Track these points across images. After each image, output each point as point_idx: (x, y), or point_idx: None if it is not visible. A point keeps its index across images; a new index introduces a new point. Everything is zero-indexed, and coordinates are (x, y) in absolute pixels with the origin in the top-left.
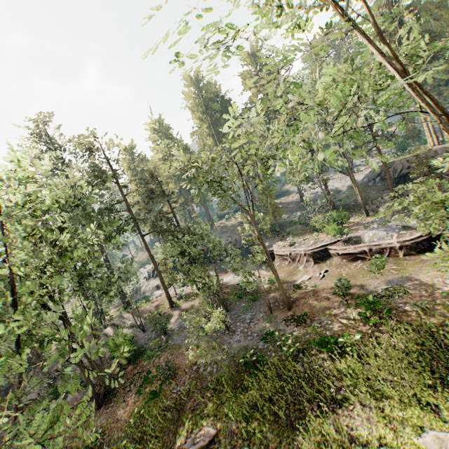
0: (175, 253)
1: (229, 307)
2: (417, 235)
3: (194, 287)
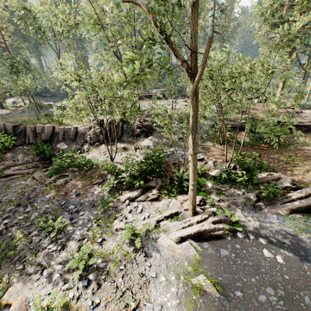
0: (5, 65)
1: (43, 108)
2: None
3: (22, 105)
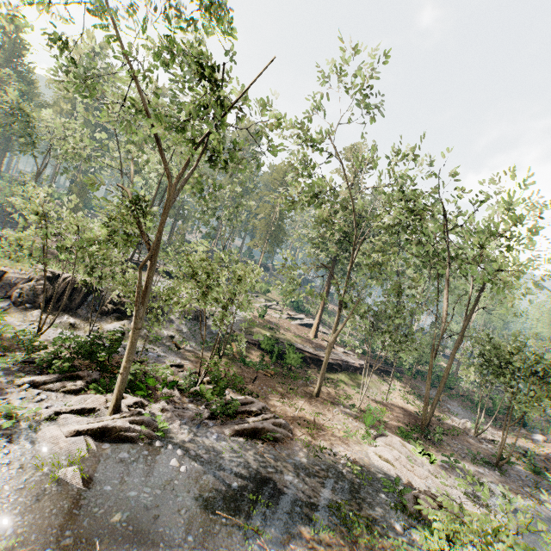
0: None
1: None
2: (139, 260)
3: None
